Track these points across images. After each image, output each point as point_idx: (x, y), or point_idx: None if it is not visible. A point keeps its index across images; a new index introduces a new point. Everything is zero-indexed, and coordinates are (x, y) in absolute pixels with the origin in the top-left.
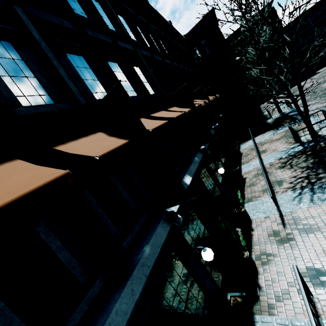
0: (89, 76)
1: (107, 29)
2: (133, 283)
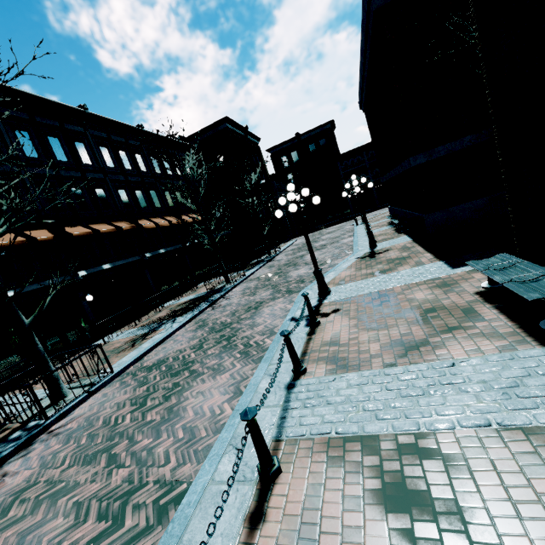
0: None
1: None
2: None
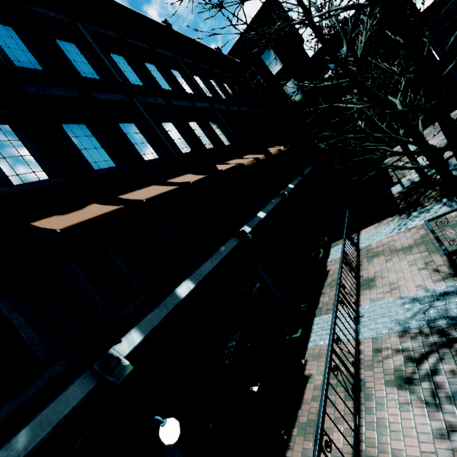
0: None
1: None
2: None
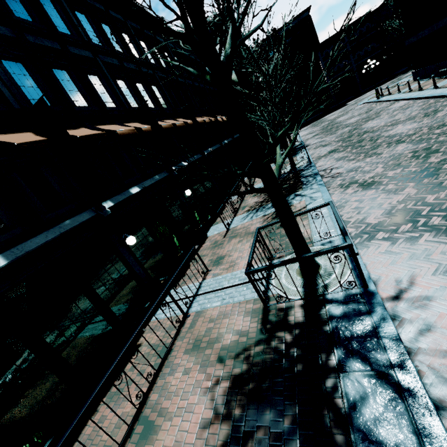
0: (28, 83)
1: (56, 33)
2: (49, 233)
